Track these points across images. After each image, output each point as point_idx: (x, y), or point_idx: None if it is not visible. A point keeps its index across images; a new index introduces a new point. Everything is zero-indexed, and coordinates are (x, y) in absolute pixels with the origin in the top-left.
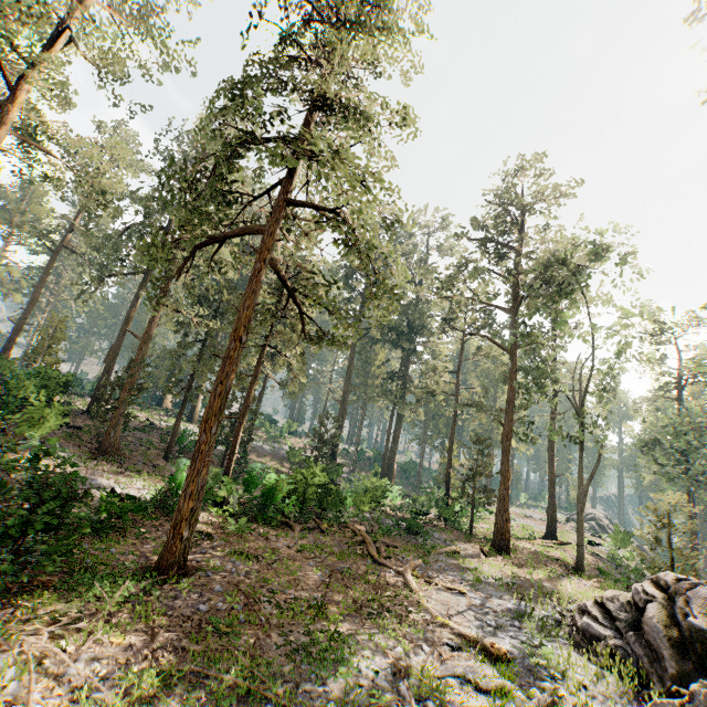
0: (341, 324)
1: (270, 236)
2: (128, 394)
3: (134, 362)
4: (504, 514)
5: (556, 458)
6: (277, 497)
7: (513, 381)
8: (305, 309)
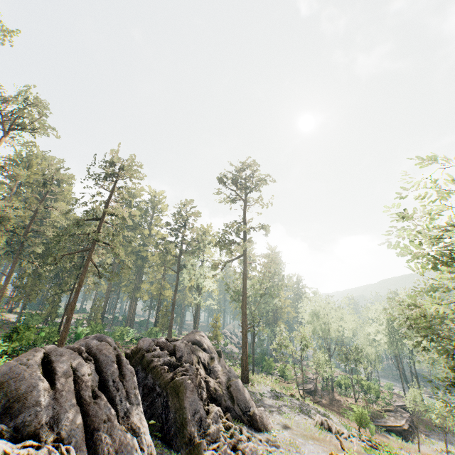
0: (113, 277)
1: (91, 252)
2: (0, 302)
3: (4, 287)
4: (170, 331)
5: (199, 309)
6: (82, 336)
7: (177, 283)
8: (94, 259)
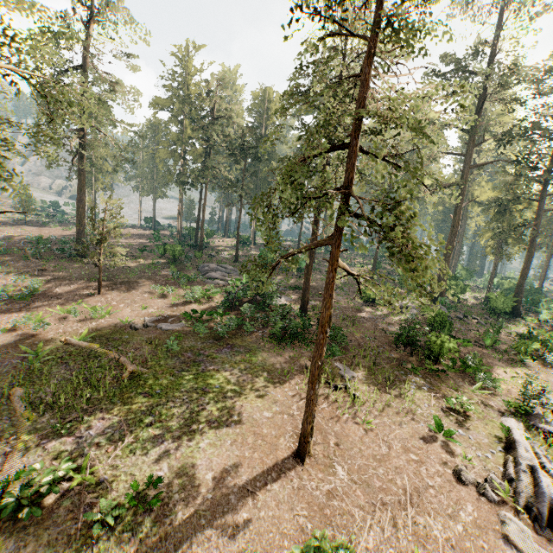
0: None
1: None
2: None
3: None
4: None
5: None
6: None
7: None
8: None
